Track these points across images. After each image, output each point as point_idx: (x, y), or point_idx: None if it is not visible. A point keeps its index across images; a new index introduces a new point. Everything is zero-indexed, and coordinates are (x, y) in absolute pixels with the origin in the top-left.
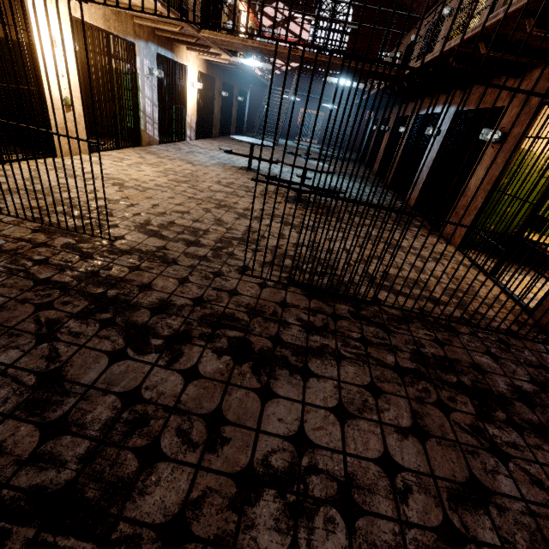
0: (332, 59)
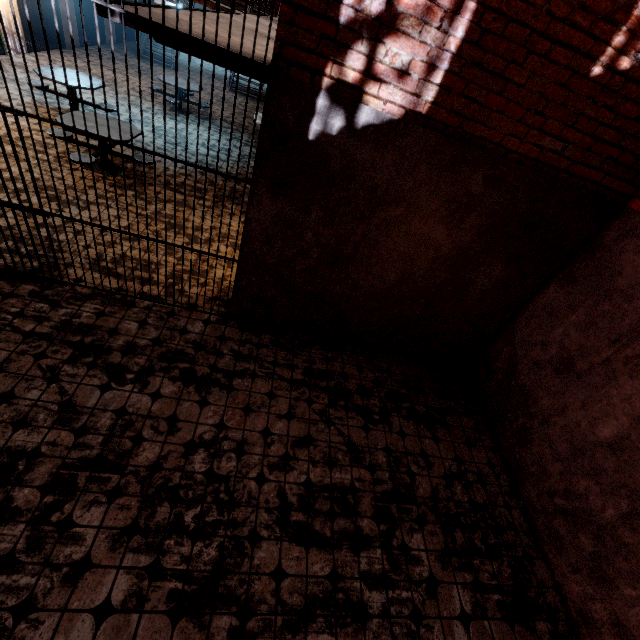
0: None
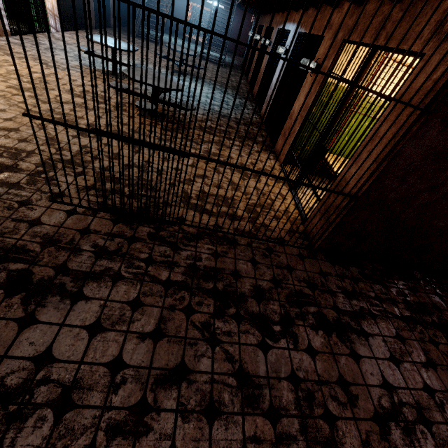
0: None
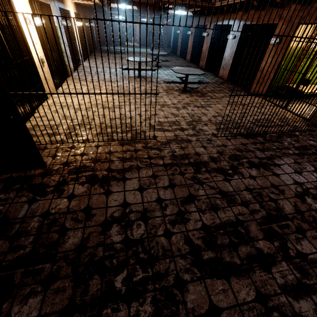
0: (176, 0)
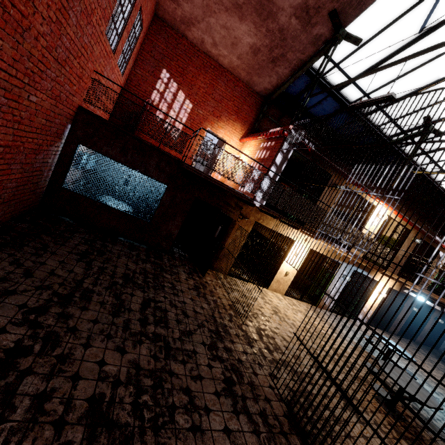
0: None
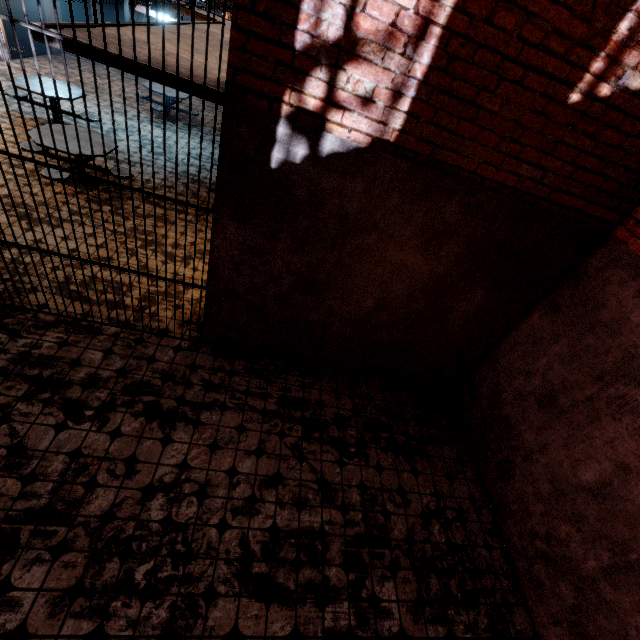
0: None
